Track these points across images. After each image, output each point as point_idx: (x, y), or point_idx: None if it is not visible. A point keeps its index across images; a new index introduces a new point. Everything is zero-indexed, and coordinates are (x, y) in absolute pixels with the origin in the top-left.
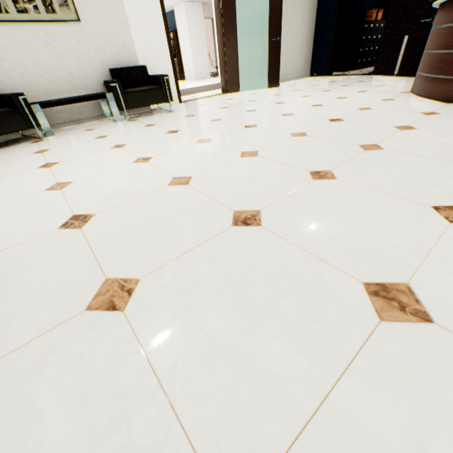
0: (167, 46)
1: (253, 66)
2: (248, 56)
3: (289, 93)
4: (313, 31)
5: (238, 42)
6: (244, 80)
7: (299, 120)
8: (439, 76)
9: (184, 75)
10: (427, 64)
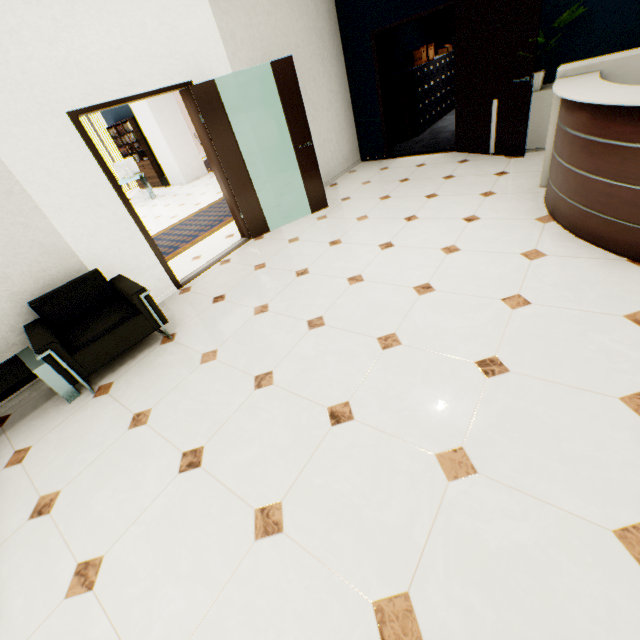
0: (128, 216)
1: (279, 183)
2: (268, 173)
3: (354, 231)
4: (350, 100)
5: (247, 160)
6: (271, 208)
7: (422, 372)
8: (612, 218)
9: (167, 179)
10: (578, 190)
